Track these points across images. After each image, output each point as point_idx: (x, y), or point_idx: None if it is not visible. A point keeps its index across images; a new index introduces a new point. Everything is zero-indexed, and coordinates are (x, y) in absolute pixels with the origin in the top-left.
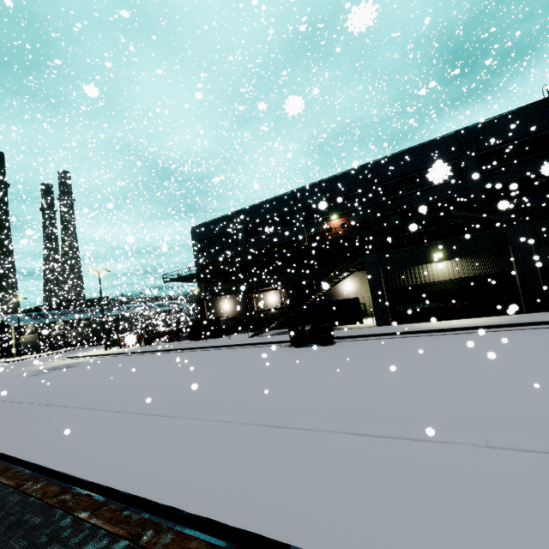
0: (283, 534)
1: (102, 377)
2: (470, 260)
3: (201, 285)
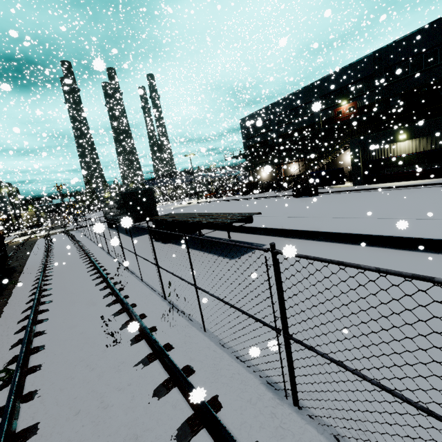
0: (254, 226)
1: (203, 210)
2: (426, 139)
3: (247, 160)
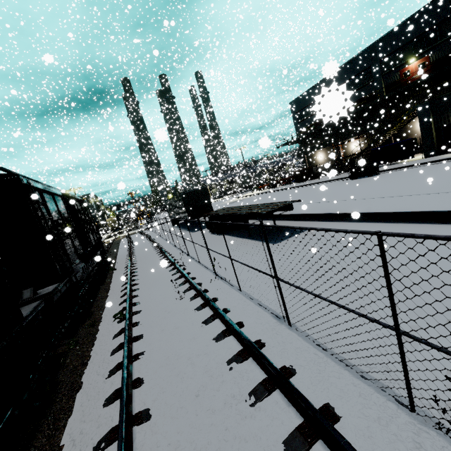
0: (299, 213)
1: (256, 202)
2: None
3: (301, 145)
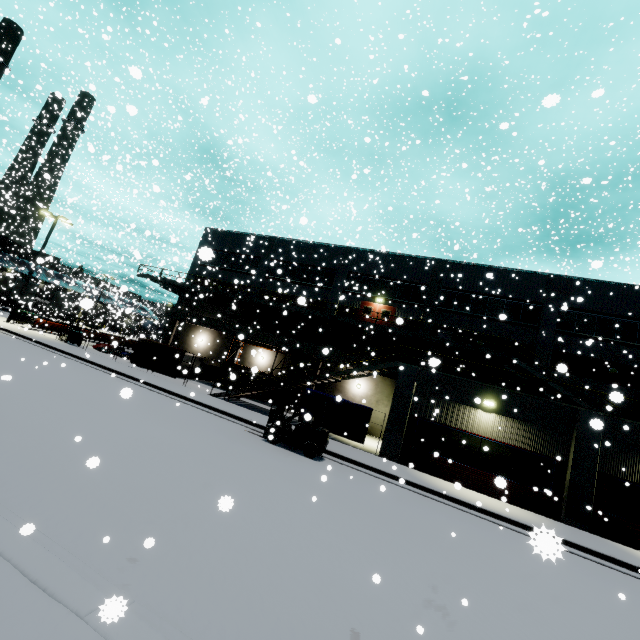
0: None
1: None
2: (523, 426)
3: (183, 300)
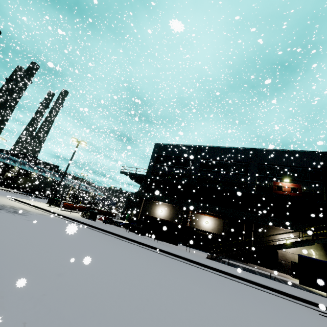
0: None
1: (81, 264)
2: None
3: (146, 186)
